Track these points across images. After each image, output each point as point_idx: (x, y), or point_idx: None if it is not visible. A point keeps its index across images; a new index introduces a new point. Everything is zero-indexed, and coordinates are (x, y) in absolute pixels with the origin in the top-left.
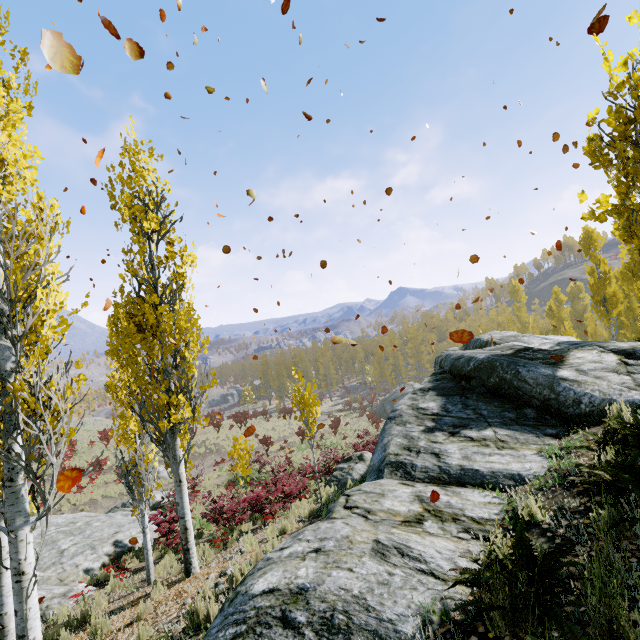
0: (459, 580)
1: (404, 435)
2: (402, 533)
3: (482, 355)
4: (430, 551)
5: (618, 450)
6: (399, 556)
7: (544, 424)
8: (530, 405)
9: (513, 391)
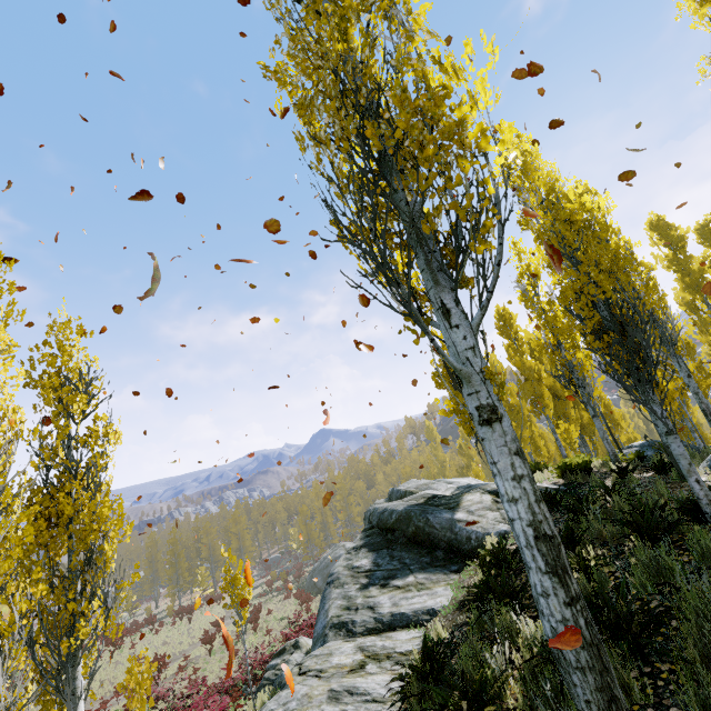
0: (392, 695)
1: (343, 596)
2: (350, 679)
3: (401, 507)
4: (372, 685)
5: (485, 571)
6: (349, 696)
7: (450, 562)
8: (440, 547)
9: (426, 537)
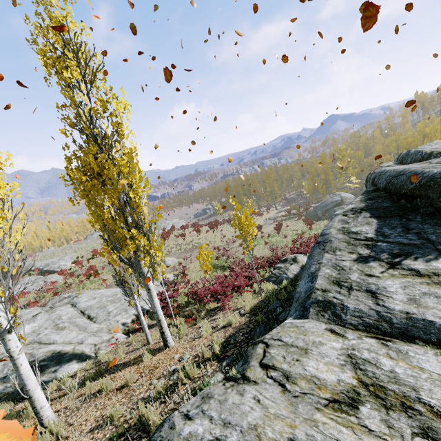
0: None
1: (333, 265)
2: (329, 423)
3: (432, 170)
4: None
5: None
6: None
7: None
8: None
9: None
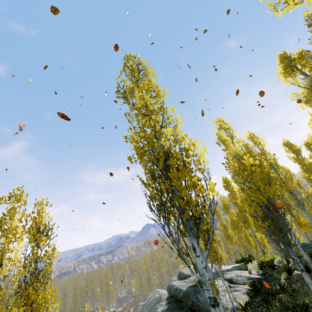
0: None
1: None
2: None
3: (184, 288)
4: None
5: None
6: None
7: None
8: None
9: (197, 307)
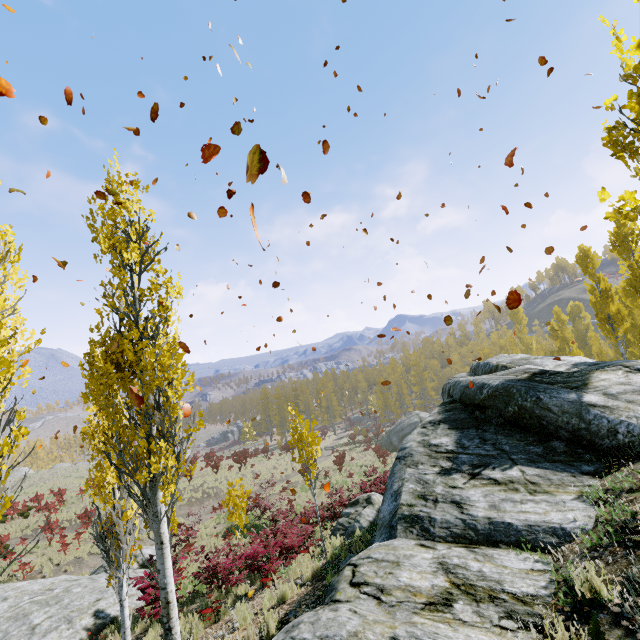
0: None
1: (417, 479)
2: (427, 623)
3: (496, 381)
4: None
5: None
6: None
7: (578, 459)
8: (557, 437)
9: (536, 421)
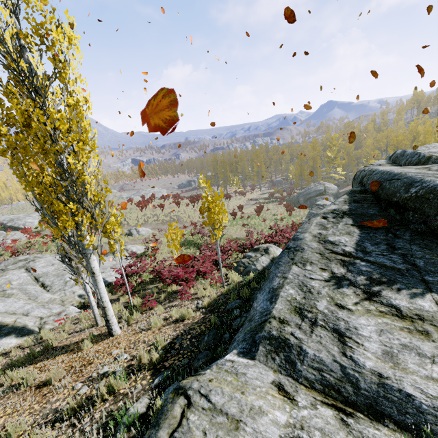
0: None
1: (300, 284)
2: None
3: (434, 180)
4: None
5: None
6: None
7: None
8: None
9: None
